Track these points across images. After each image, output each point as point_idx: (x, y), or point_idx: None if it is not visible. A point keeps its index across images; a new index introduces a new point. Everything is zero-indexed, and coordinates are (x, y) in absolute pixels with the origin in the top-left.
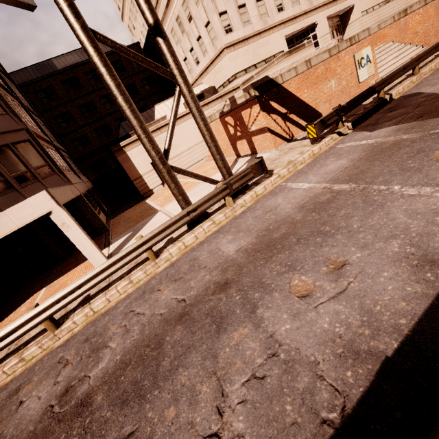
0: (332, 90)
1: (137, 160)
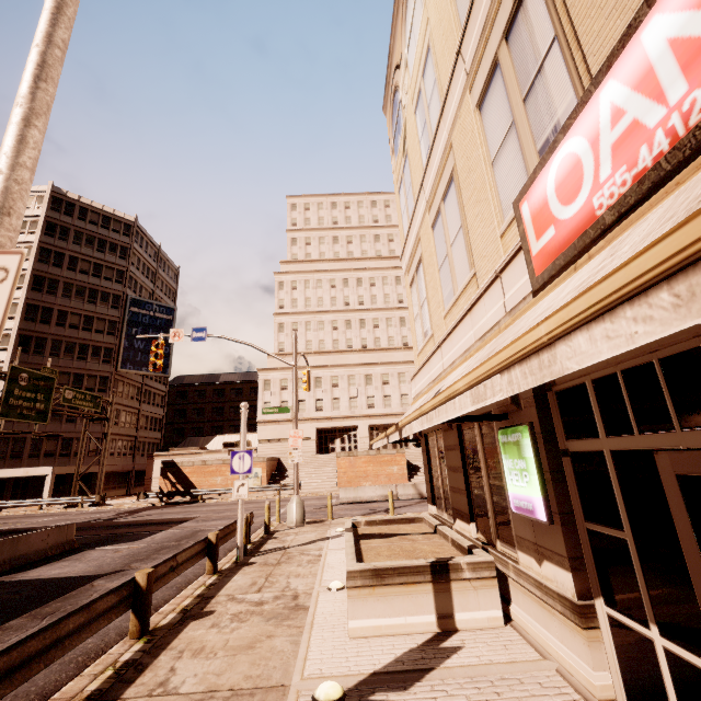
0: (217, 483)
1: (157, 467)
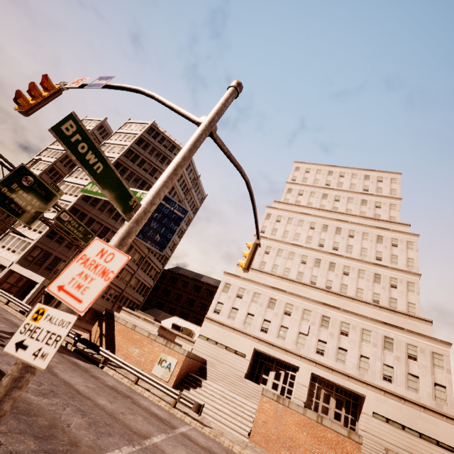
0: (133, 354)
1: None
